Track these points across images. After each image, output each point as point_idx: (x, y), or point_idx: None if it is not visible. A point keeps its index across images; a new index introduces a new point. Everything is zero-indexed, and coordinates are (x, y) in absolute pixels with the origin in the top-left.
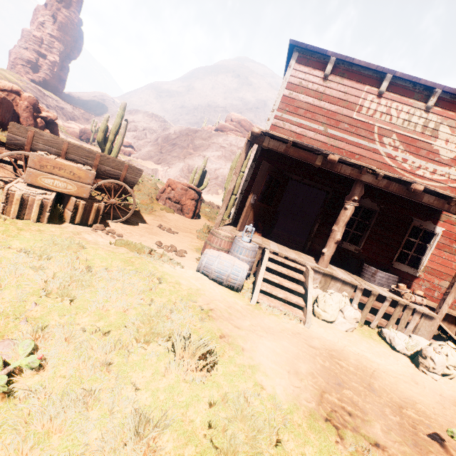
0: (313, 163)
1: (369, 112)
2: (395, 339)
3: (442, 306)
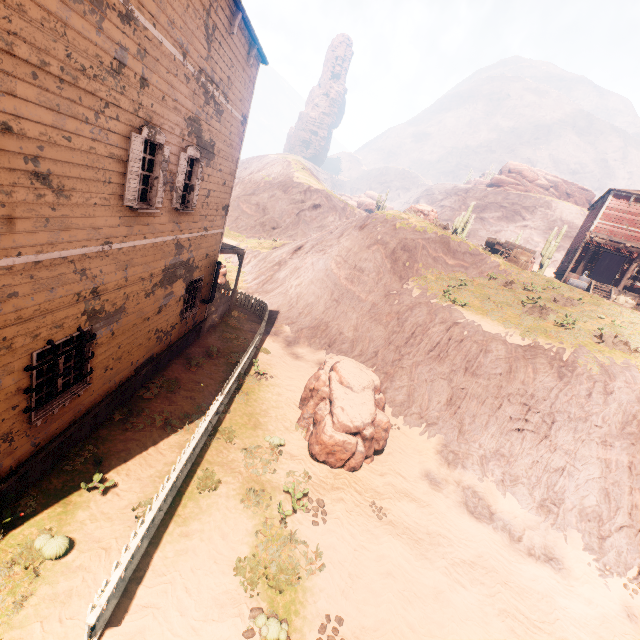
0: (618, 247)
1: None
2: None
3: None
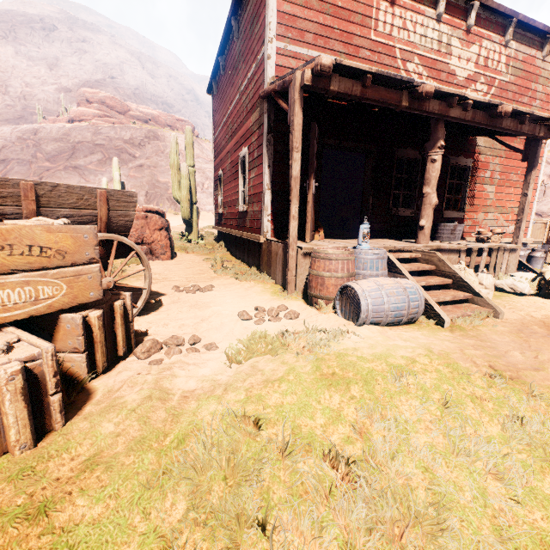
0: (398, 105)
1: (386, 28)
2: (517, 285)
3: (520, 235)
